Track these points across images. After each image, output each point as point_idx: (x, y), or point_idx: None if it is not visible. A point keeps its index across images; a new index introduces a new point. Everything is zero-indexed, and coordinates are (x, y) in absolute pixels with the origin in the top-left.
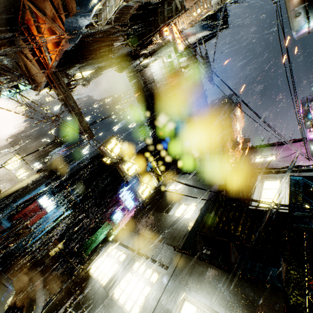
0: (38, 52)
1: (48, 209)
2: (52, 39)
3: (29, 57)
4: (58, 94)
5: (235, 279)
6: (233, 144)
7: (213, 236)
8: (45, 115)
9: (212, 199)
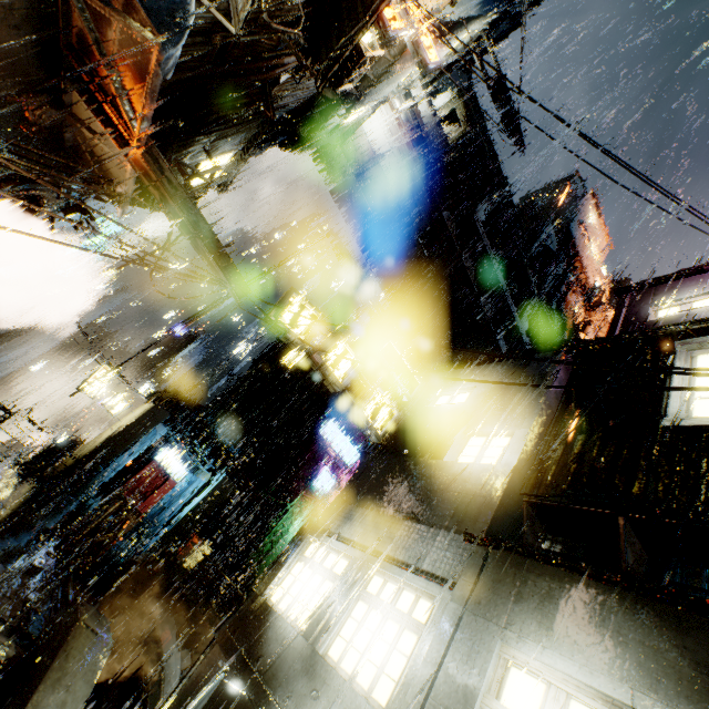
0: (109, 107)
1: (176, 474)
2: (132, 64)
3: (94, 128)
4: (162, 200)
5: (650, 608)
6: (586, 295)
7: (568, 505)
8: (139, 249)
9: (551, 417)
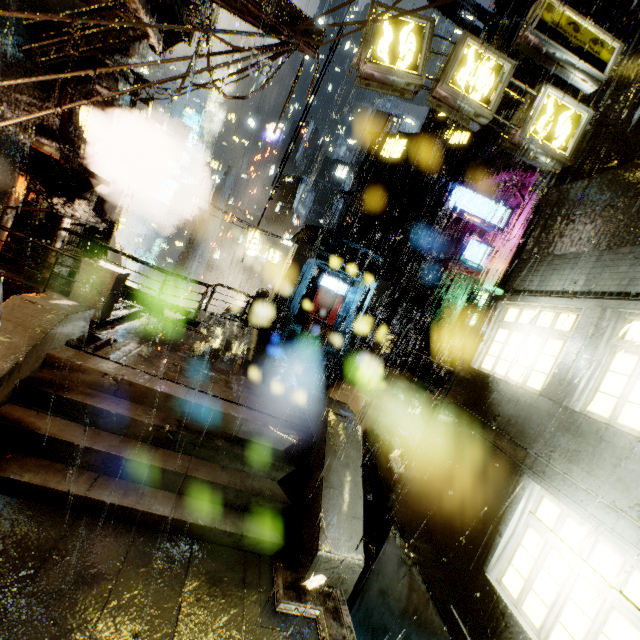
0: None
1: (341, 291)
2: None
3: None
4: None
5: None
6: None
7: None
8: (184, 58)
9: None
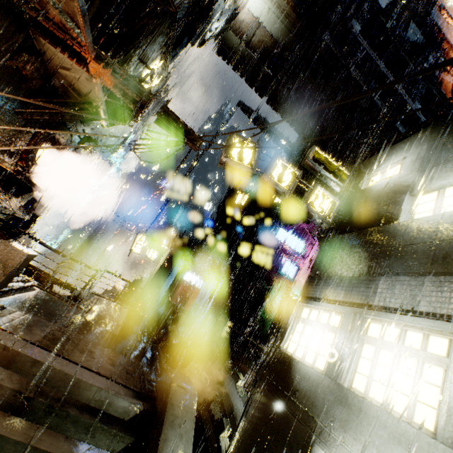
0: (62, 35)
1: (197, 285)
2: None
3: (65, 66)
4: (122, 94)
5: None
6: None
7: None
8: (121, 137)
9: None
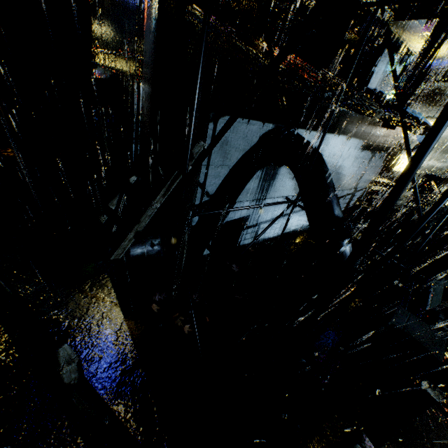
0: None
1: None
2: None
3: None
4: None
5: None
6: None
7: None
8: None
9: None
